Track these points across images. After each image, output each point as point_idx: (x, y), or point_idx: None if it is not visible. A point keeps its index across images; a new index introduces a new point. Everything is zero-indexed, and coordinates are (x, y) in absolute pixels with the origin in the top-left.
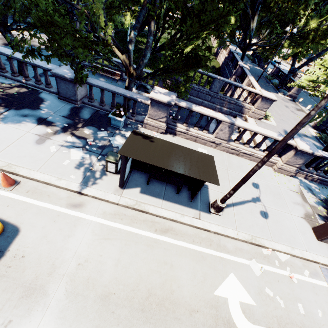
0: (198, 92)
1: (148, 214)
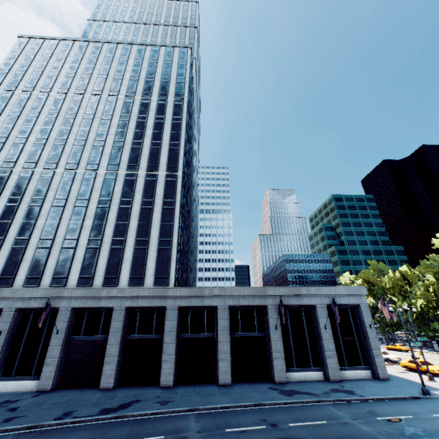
0: None
1: None
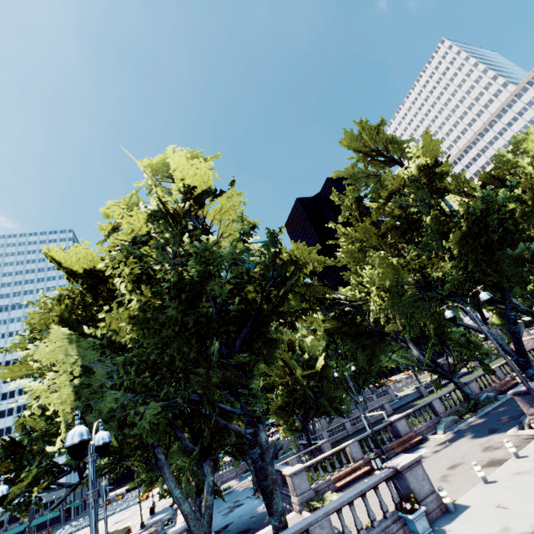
0: None
1: None
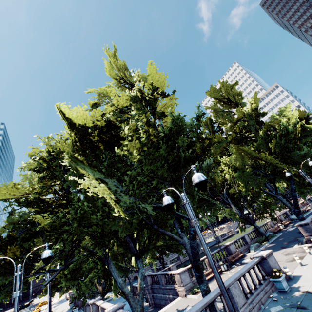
0: (157, 289)
1: None
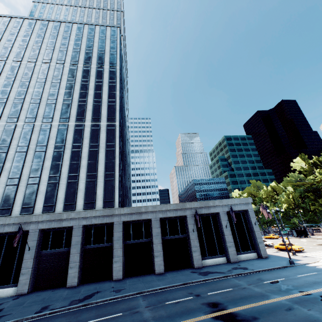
0: None
1: (297, 238)
